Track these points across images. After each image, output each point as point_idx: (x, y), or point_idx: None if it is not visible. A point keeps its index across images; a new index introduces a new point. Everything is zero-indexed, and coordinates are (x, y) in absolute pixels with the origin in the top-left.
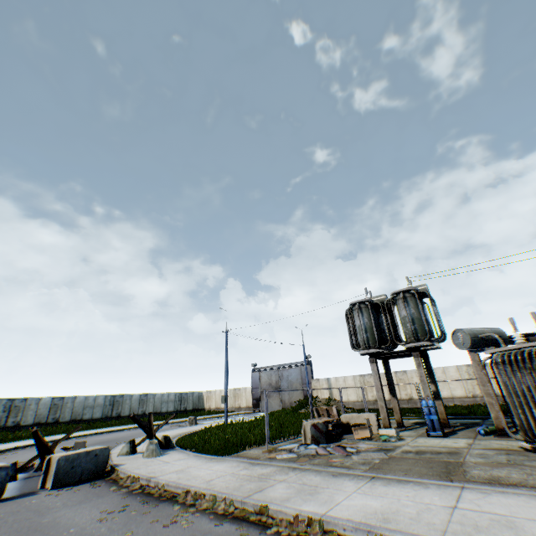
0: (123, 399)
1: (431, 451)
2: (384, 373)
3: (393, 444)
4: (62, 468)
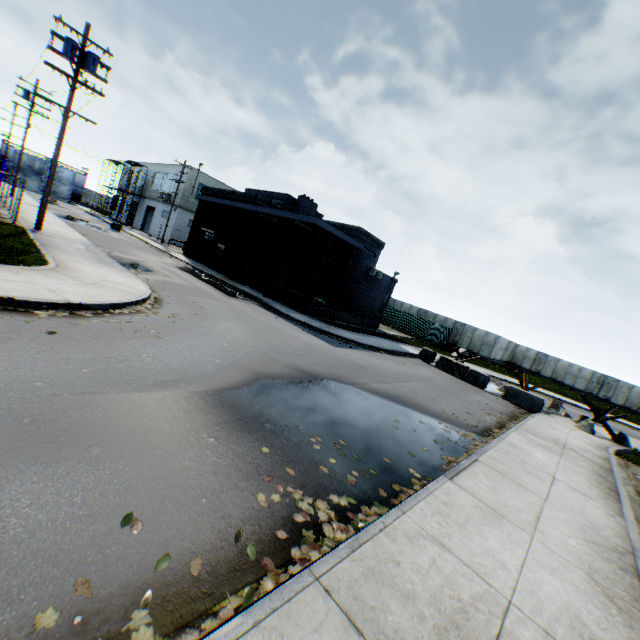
0: None
1: None
2: None
3: None
4: (508, 392)
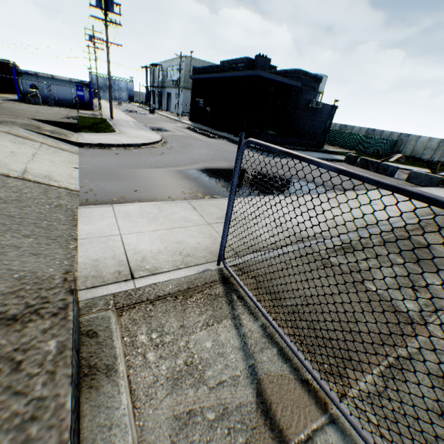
0: None
1: None
2: None
3: None
4: (410, 176)
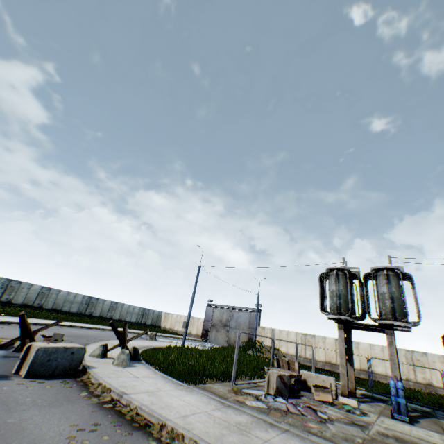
0: (97, 302)
1: (412, 442)
2: (345, 340)
3: (360, 418)
4: (39, 359)
